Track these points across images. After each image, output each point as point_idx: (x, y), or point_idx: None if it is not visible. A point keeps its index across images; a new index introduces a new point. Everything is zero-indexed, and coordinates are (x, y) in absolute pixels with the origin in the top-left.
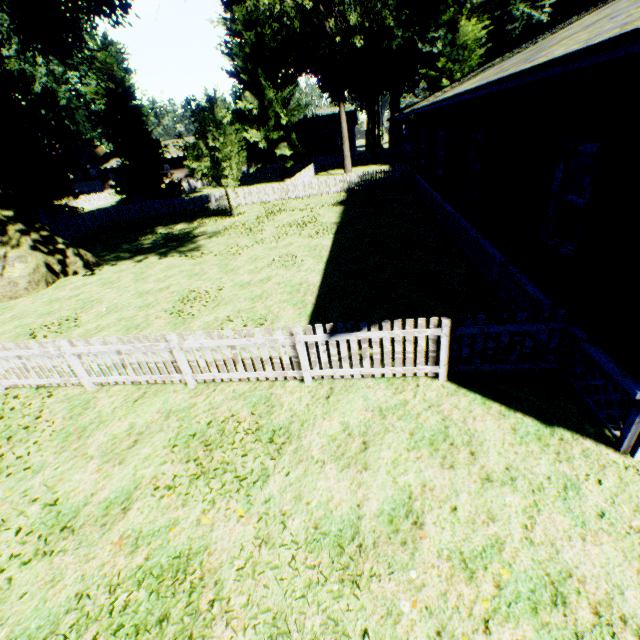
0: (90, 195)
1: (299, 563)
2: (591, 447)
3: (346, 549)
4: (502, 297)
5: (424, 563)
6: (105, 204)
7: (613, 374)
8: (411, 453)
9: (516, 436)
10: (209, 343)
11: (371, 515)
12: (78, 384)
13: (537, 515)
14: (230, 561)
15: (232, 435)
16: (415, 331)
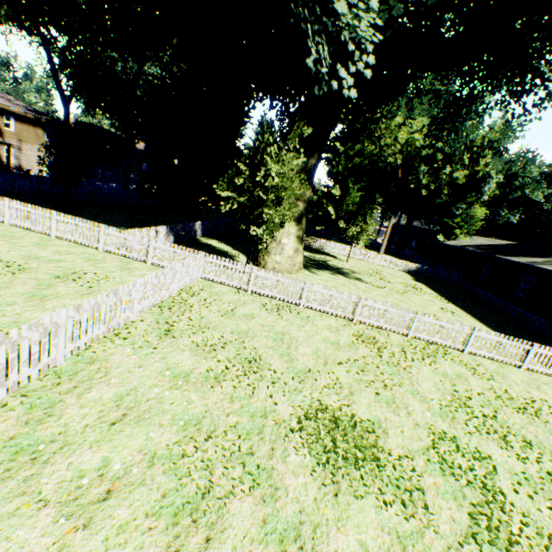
0: None
1: None
2: None
3: None
4: None
5: None
6: None
7: None
8: None
9: None
10: (549, 353)
11: None
12: (456, 348)
13: None
14: None
15: None
16: None
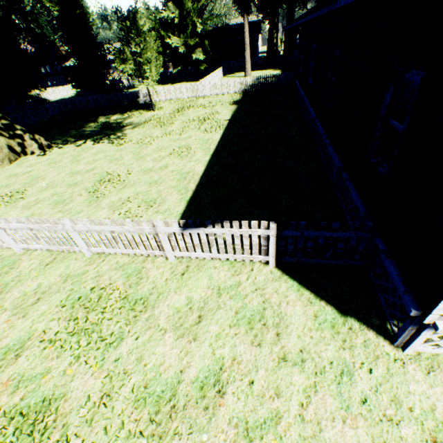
0: (56, 87)
1: (126, 416)
2: (372, 338)
3: (163, 408)
4: (337, 195)
5: (217, 428)
6: (67, 95)
7: (398, 288)
8: (232, 329)
9: (316, 322)
10: (94, 228)
11: (188, 381)
12: (10, 248)
13: (313, 395)
14: (78, 408)
15: (106, 301)
16: (249, 230)
